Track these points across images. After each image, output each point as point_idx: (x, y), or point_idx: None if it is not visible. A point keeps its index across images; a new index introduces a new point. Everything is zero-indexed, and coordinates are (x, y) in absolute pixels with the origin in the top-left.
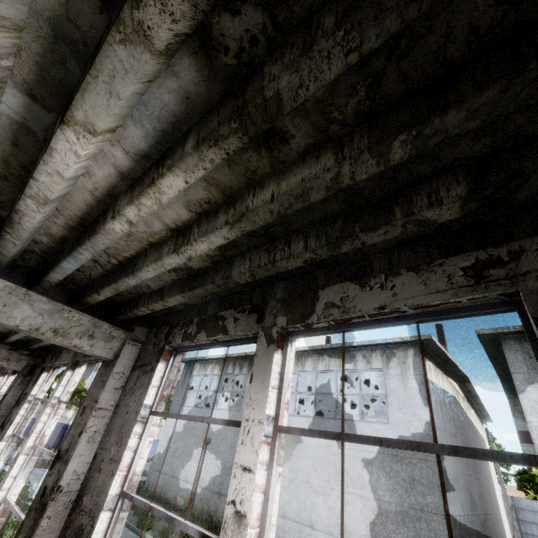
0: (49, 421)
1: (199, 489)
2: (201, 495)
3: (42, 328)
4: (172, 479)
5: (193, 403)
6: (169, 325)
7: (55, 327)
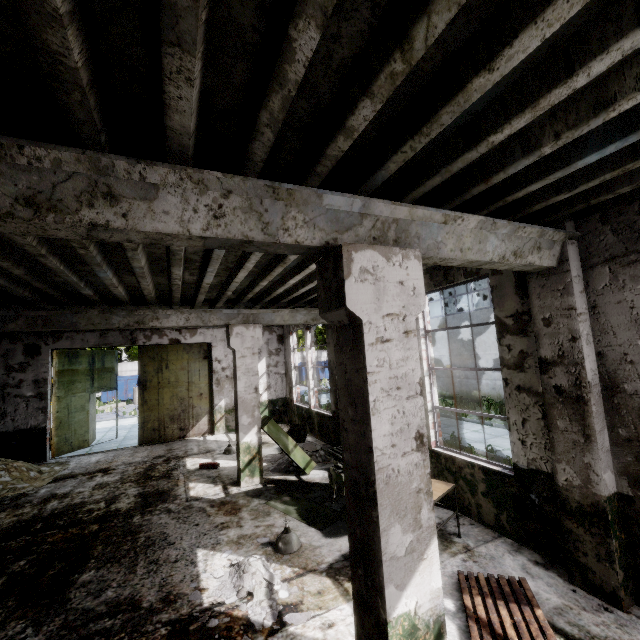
0: (428, 349)
1: (487, 381)
2: (491, 385)
3: (505, 255)
4: (449, 379)
5: (433, 313)
6: (636, 201)
7: (514, 250)
